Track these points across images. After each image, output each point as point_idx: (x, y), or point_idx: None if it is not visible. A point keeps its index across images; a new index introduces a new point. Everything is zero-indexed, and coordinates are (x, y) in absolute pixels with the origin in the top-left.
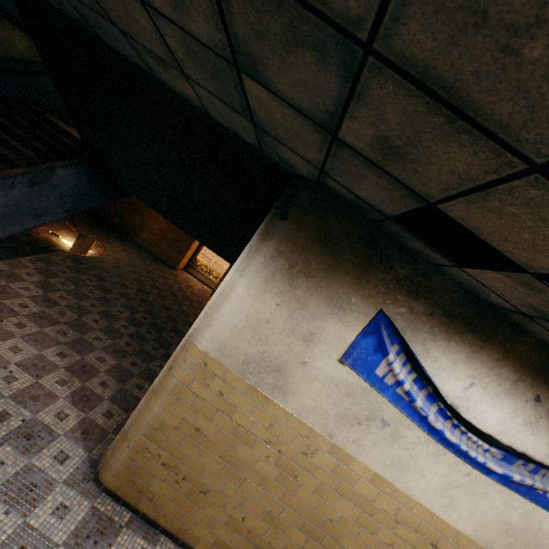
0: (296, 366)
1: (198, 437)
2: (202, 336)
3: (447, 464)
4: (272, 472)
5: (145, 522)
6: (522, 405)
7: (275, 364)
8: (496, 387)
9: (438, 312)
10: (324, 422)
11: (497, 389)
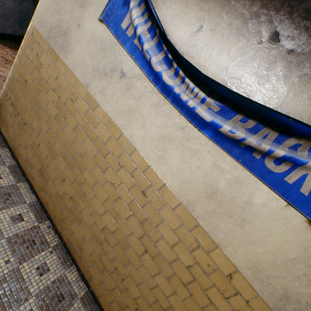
0: (74, 29)
1: (26, 86)
2: (34, 16)
3: (165, 116)
4: (54, 113)
5: (3, 140)
6: (254, 47)
7: (64, 29)
8: (226, 28)
9: None
10: (85, 74)
11: (227, 30)
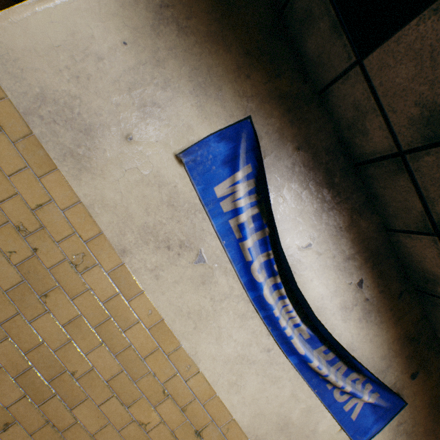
0: (115, 138)
1: None
2: None
3: (251, 332)
4: (9, 278)
5: None
6: (346, 286)
7: (86, 121)
8: (330, 257)
9: (306, 151)
10: (122, 230)
11: (330, 260)
